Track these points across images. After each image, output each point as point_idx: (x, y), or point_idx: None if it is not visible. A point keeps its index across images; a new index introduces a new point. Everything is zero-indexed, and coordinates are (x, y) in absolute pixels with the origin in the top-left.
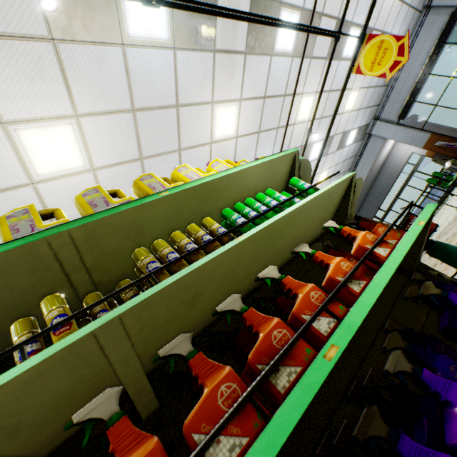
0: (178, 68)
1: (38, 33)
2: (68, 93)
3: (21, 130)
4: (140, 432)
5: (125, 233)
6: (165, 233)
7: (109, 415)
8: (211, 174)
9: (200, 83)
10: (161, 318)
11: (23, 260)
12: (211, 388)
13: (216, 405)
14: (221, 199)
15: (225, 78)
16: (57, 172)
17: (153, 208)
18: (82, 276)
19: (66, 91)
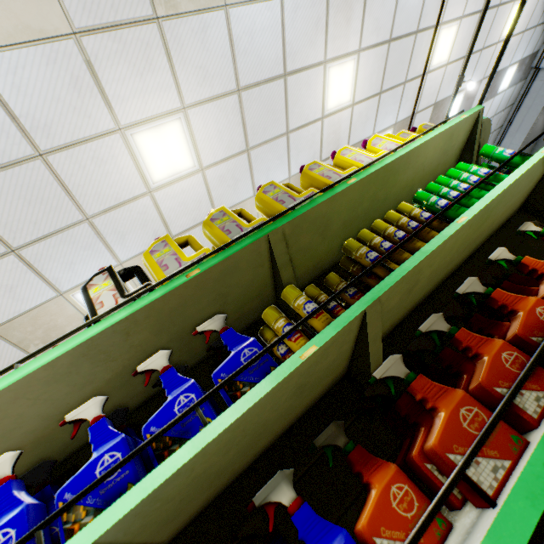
0: (285, 24)
1: (144, 14)
2: (175, 83)
3: (136, 134)
4: (440, 386)
5: (316, 227)
6: (344, 225)
7: (403, 374)
8: (384, 154)
9: (310, 38)
10: (391, 304)
11: (250, 257)
12: (492, 355)
13: (504, 368)
14: (396, 182)
15: (340, 23)
16: (170, 177)
17: (341, 199)
18: (288, 272)
19: (173, 80)
